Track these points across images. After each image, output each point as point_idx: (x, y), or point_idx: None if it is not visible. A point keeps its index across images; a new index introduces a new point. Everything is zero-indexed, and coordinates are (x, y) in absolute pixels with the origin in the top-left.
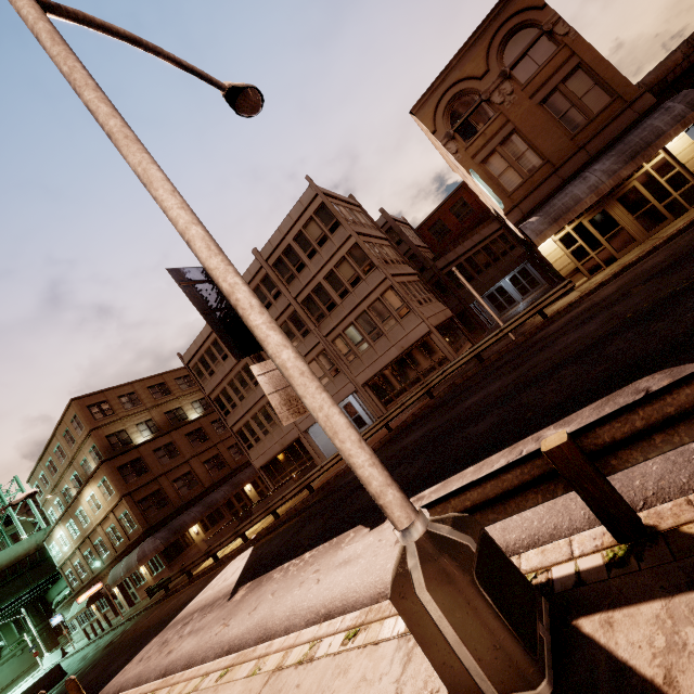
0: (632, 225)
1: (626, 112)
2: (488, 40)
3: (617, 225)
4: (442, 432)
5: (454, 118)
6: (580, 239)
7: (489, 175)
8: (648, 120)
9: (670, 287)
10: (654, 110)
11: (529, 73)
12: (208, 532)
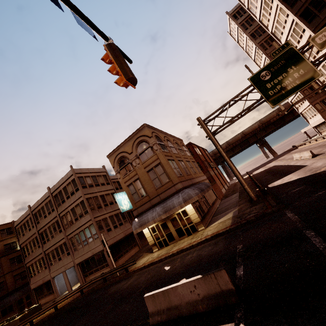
0: (174, 232)
1: (172, 187)
2: (133, 141)
3: (169, 230)
4: None
5: (120, 165)
6: (157, 230)
7: (129, 192)
8: (174, 197)
9: None
10: (181, 190)
11: (145, 159)
12: None
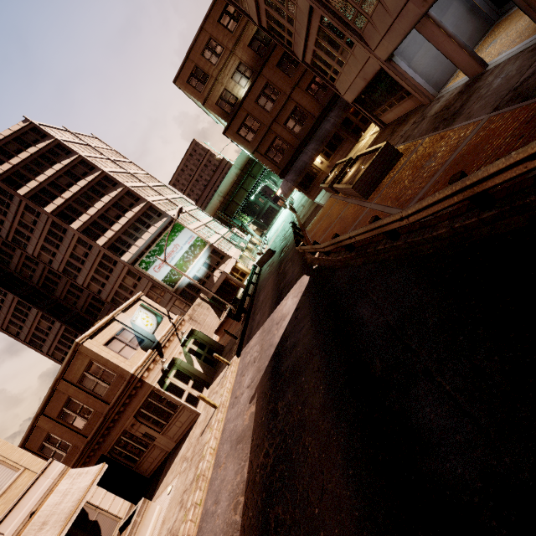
0: None
1: None
2: None
3: None
4: None
5: None
6: None
7: None
8: None
9: None
10: None
11: None
12: (331, 159)
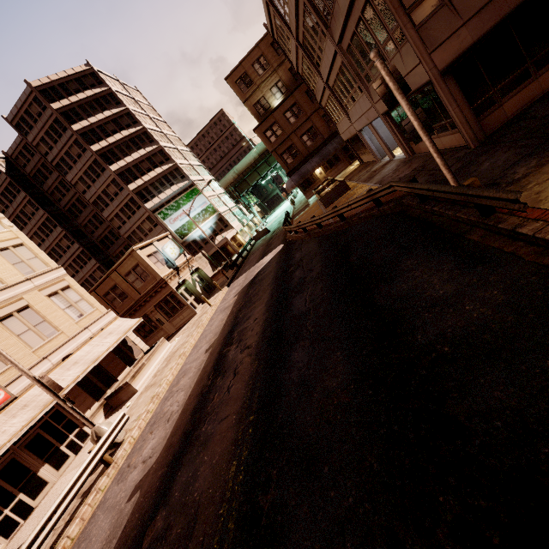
0: None
1: None
2: None
3: None
4: (266, 313)
5: None
6: None
7: None
8: None
9: (250, 453)
10: None
11: None
12: (328, 172)
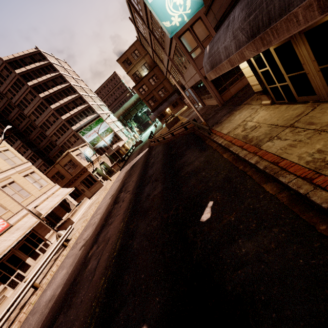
0: (316, 76)
1: None
2: None
3: (301, 67)
4: (137, 178)
5: None
6: (268, 64)
7: None
8: None
9: (128, 219)
10: None
11: None
12: (173, 110)
